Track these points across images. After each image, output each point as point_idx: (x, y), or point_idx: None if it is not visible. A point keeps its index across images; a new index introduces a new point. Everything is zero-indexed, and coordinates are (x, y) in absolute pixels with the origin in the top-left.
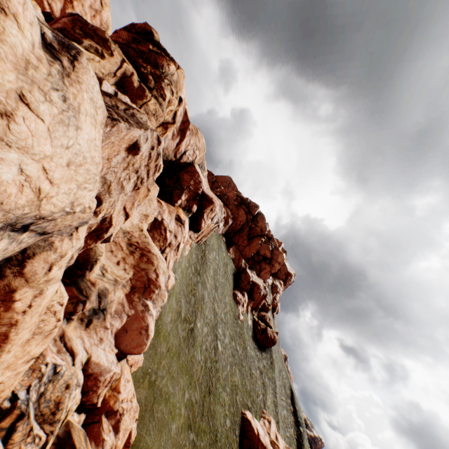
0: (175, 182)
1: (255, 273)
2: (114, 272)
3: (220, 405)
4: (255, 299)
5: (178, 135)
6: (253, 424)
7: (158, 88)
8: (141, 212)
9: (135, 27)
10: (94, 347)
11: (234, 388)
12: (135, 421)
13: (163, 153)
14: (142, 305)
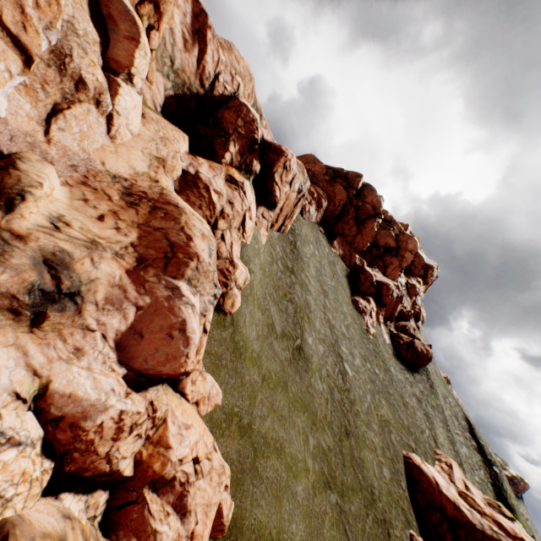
0: (212, 127)
1: (377, 271)
2: (89, 230)
3: (368, 449)
4: (386, 304)
5: (194, 41)
6: (426, 471)
7: None
8: (147, 151)
9: None
10: (58, 365)
11: (384, 424)
12: (223, 489)
13: (179, 80)
14: (166, 288)
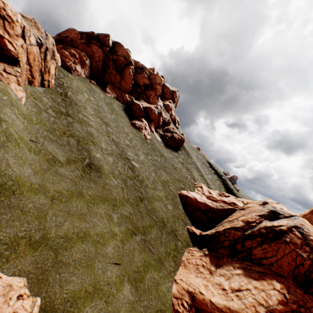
0: None
1: (143, 101)
2: None
3: (157, 201)
4: (153, 120)
5: None
6: (190, 196)
7: None
8: None
9: None
10: None
11: (165, 184)
12: (16, 300)
13: None
14: None
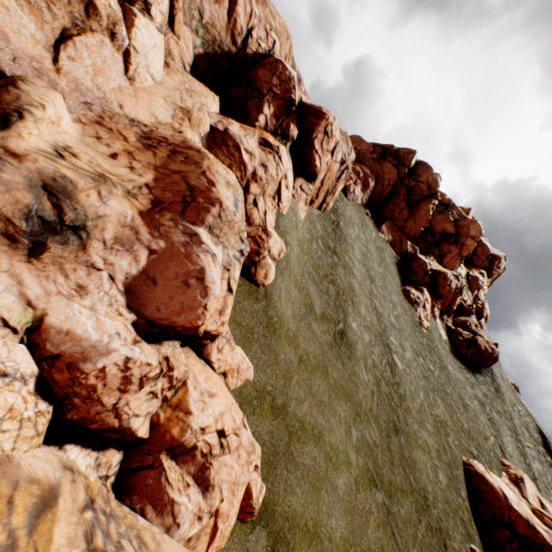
0: (245, 89)
1: (432, 259)
2: (99, 165)
3: (421, 450)
4: (442, 296)
5: None
6: (491, 481)
7: None
8: (170, 100)
9: None
10: (57, 300)
11: (440, 425)
12: (253, 469)
13: (208, 36)
14: (184, 234)
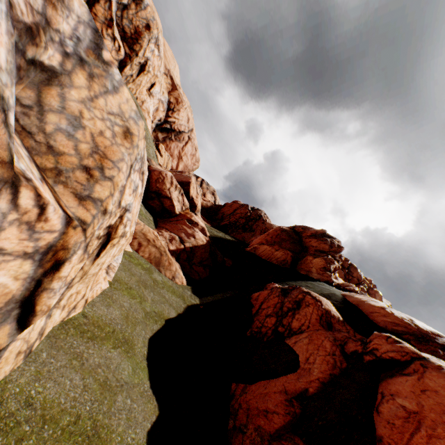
0: None
1: None
2: None
3: None
4: None
5: None
6: None
7: (341, 261)
8: None
9: (317, 231)
10: None
11: None
12: None
13: None
14: None
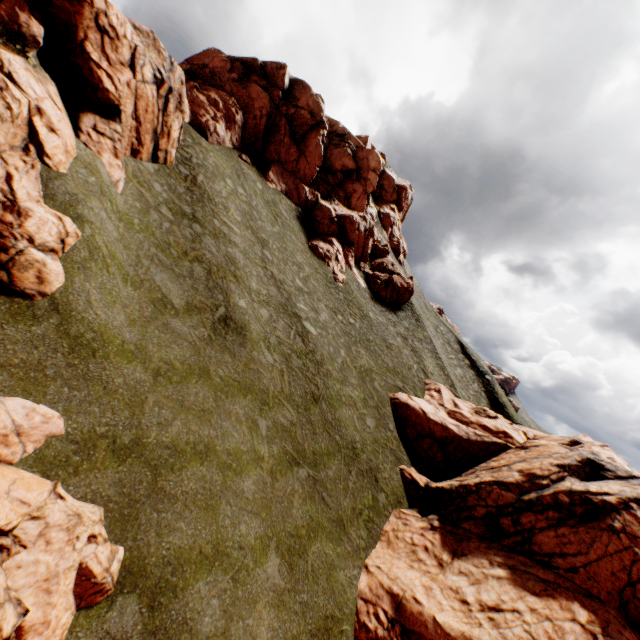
0: None
1: (338, 204)
2: None
3: (346, 406)
4: (354, 243)
5: None
6: (413, 405)
7: None
8: None
9: None
10: None
11: (365, 374)
12: (86, 543)
13: None
14: None
